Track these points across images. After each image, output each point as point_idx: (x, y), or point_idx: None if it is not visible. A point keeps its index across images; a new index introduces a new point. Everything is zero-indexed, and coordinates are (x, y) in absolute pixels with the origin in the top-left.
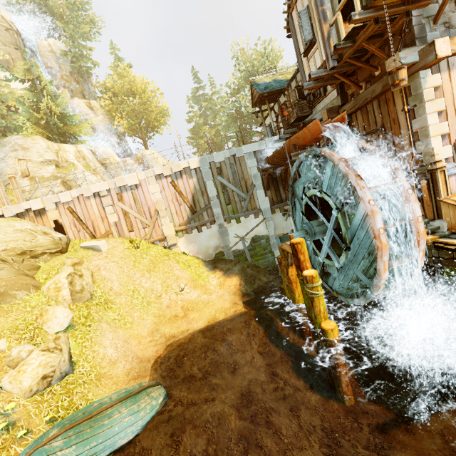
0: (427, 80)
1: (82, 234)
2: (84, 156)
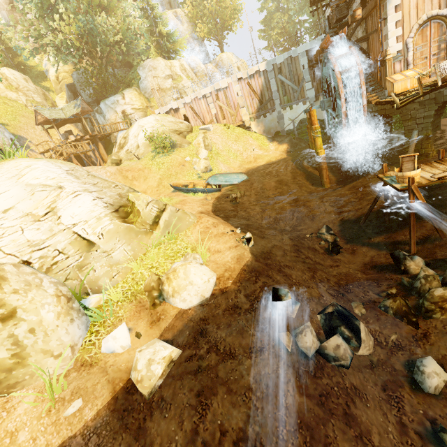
0: (391, 2)
1: (198, 122)
2: (185, 68)
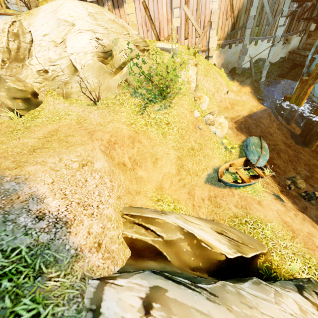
0: None
1: (149, 34)
2: None
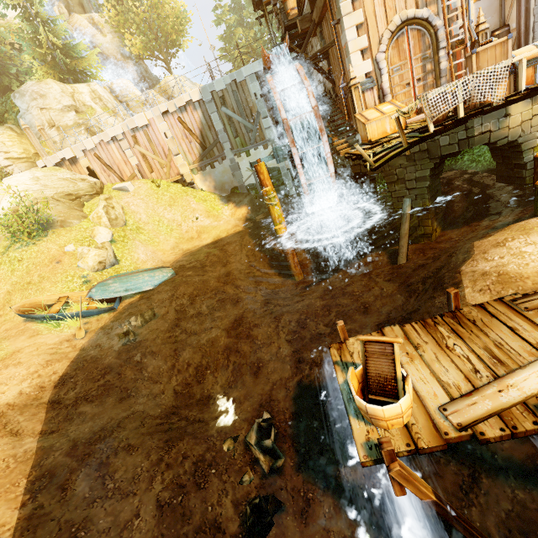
0: None
1: (112, 178)
2: (100, 96)
